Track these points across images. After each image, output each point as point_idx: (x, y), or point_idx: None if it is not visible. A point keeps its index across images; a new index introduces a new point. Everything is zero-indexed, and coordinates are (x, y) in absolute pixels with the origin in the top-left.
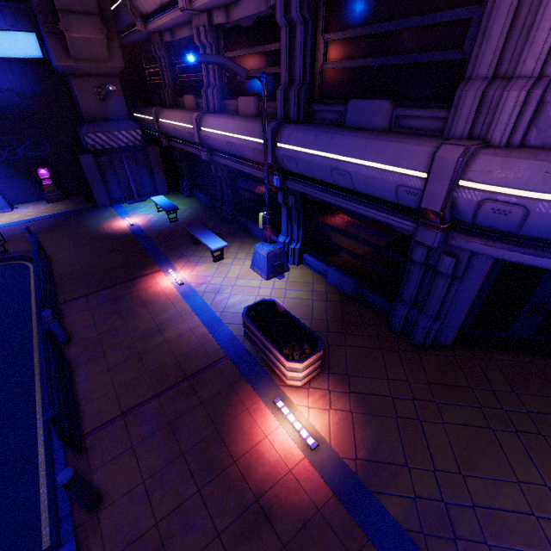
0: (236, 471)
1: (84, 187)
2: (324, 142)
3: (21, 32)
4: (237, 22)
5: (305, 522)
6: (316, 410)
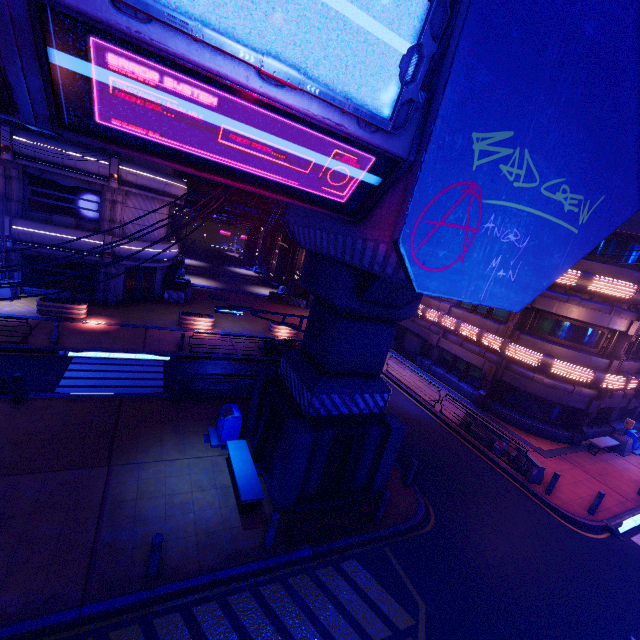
0: (90, 331)
1: None
2: (52, 229)
3: None
4: None
5: (118, 330)
6: (97, 320)
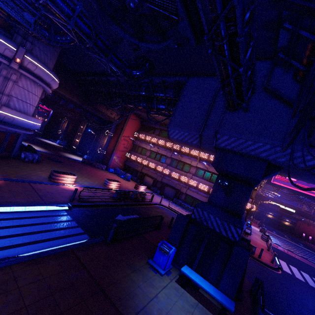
0: None
1: None
2: None
3: None
4: None
5: (6, 184)
6: None
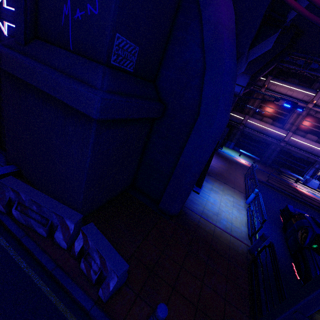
0: None
1: None
2: None
3: None
4: (319, 117)
5: None
6: None
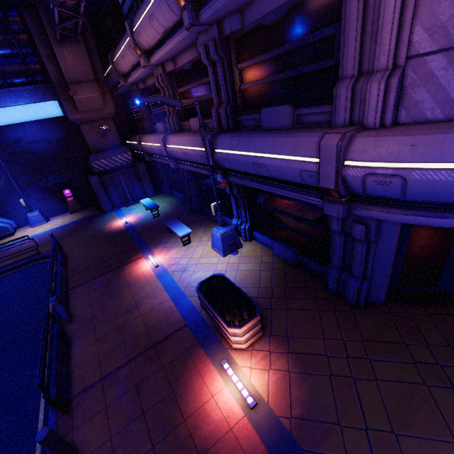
0: (185, 429)
1: (95, 199)
2: (244, 144)
3: (48, 101)
4: (181, 68)
5: None
6: (257, 370)
